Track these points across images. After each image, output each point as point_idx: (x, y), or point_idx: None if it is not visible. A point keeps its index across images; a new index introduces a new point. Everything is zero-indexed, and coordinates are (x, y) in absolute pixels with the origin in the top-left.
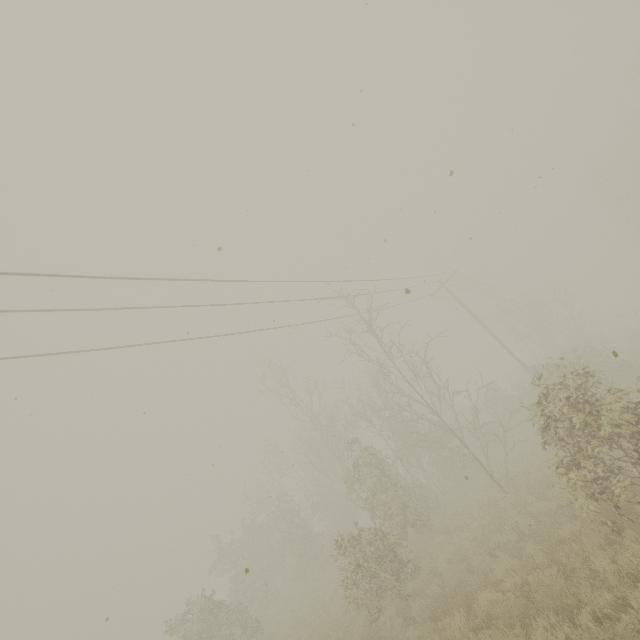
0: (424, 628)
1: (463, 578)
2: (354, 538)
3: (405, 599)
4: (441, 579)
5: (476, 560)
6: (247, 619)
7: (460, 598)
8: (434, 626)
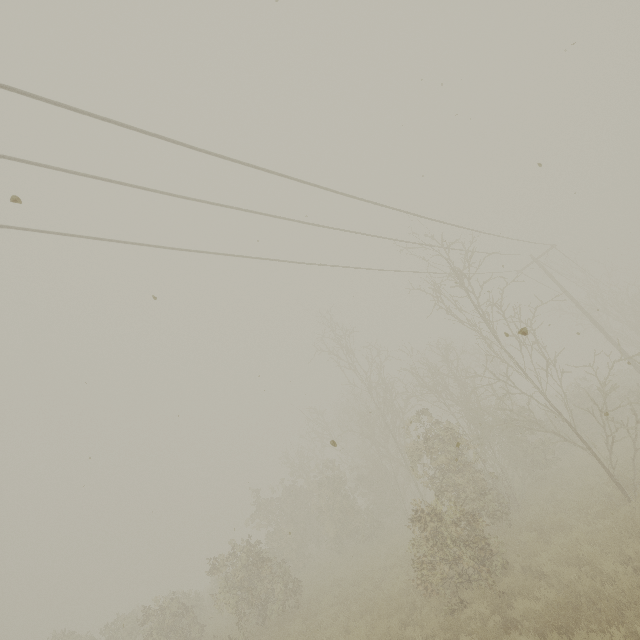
0: (538, 637)
1: (597, 587)
2: (430, 514)
3: (501, 595)
4: (547, 582)
5: (612, 568)
6: (288, 577)
7: (608, 612)
8: (566, 639)
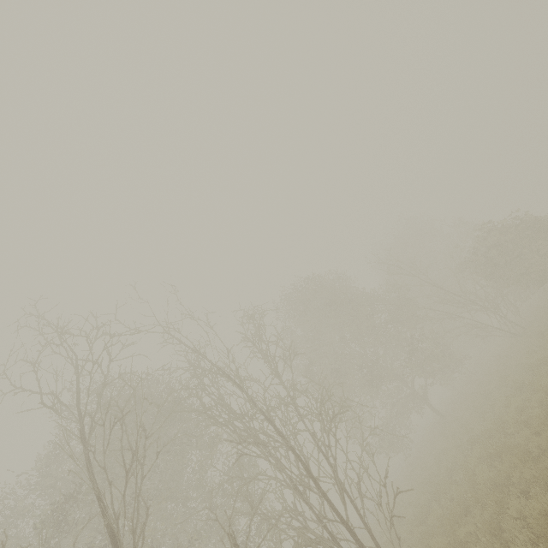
0: None
1: None
2: None
3: None
4: None
5: None
6: None
7: None
8: None
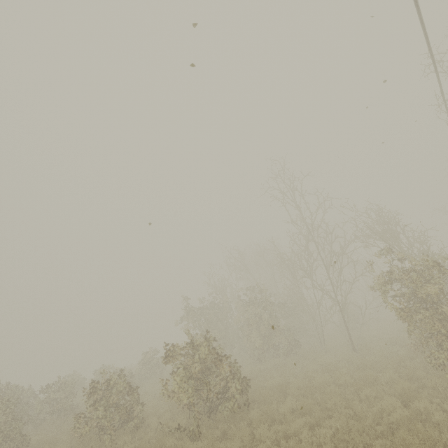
0: None
1: None
2: None
3: None
4: None
5: None
6: (237, 376)
7: None
8: None
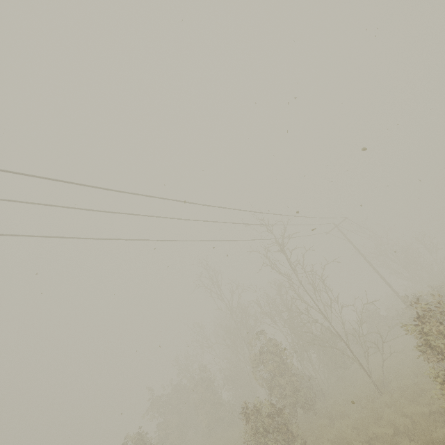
0: None
1: None
2: (256, 409)
3: None
4: None
5: None
6: None
7: None
8: None
